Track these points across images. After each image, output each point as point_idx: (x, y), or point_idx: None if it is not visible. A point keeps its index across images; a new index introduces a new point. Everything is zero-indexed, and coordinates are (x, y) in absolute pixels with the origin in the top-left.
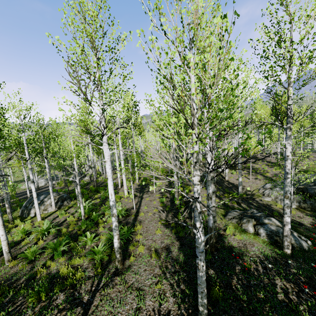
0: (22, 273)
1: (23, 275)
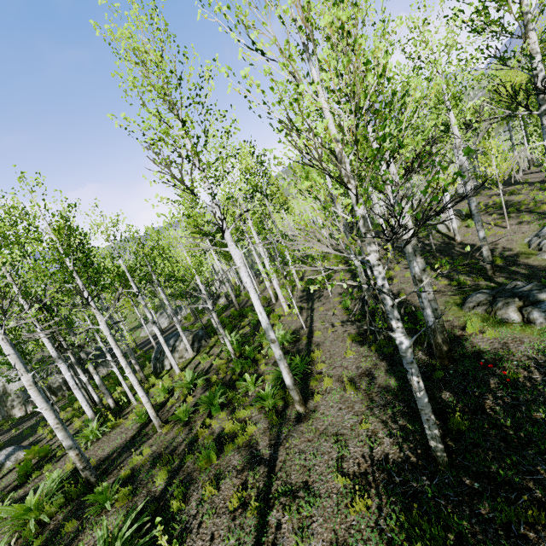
0: (181, 438)
1: (183, 440)
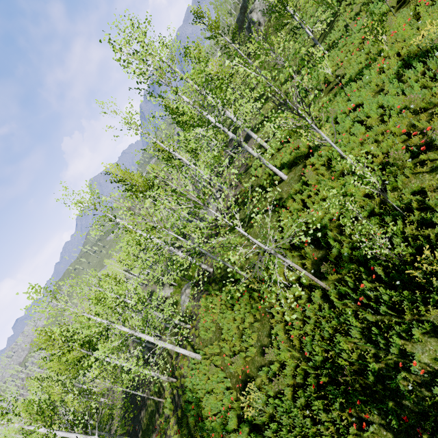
0: None
1: None
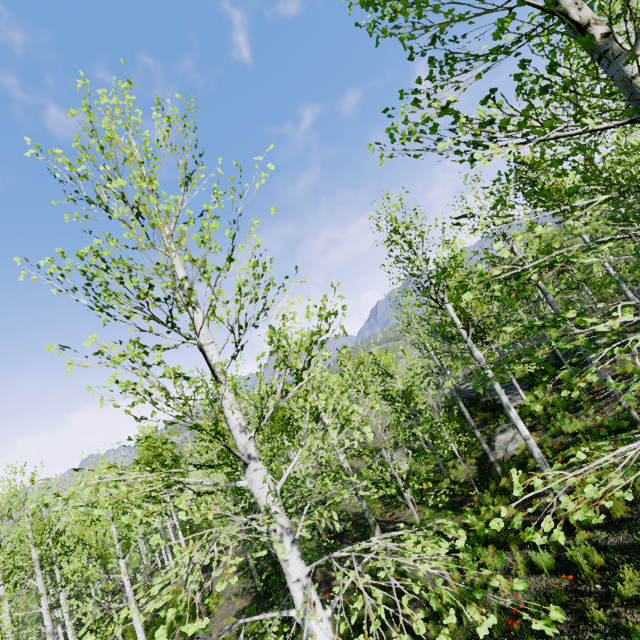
0: None
1: None
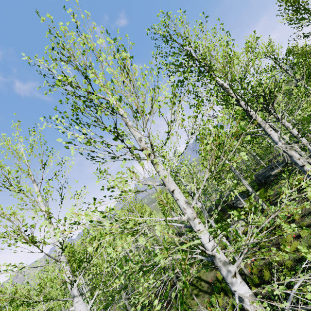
0: None
1: None
